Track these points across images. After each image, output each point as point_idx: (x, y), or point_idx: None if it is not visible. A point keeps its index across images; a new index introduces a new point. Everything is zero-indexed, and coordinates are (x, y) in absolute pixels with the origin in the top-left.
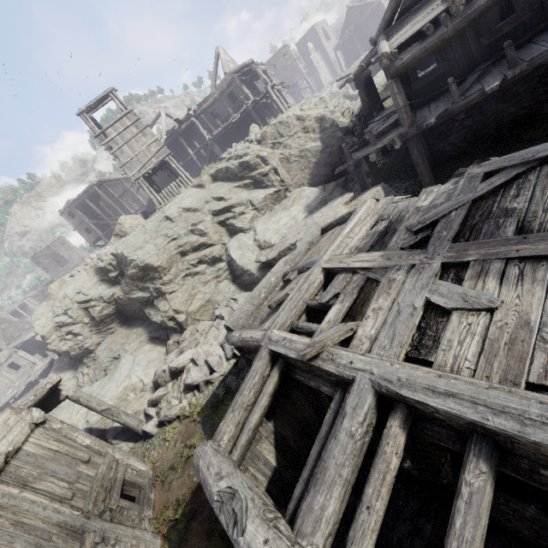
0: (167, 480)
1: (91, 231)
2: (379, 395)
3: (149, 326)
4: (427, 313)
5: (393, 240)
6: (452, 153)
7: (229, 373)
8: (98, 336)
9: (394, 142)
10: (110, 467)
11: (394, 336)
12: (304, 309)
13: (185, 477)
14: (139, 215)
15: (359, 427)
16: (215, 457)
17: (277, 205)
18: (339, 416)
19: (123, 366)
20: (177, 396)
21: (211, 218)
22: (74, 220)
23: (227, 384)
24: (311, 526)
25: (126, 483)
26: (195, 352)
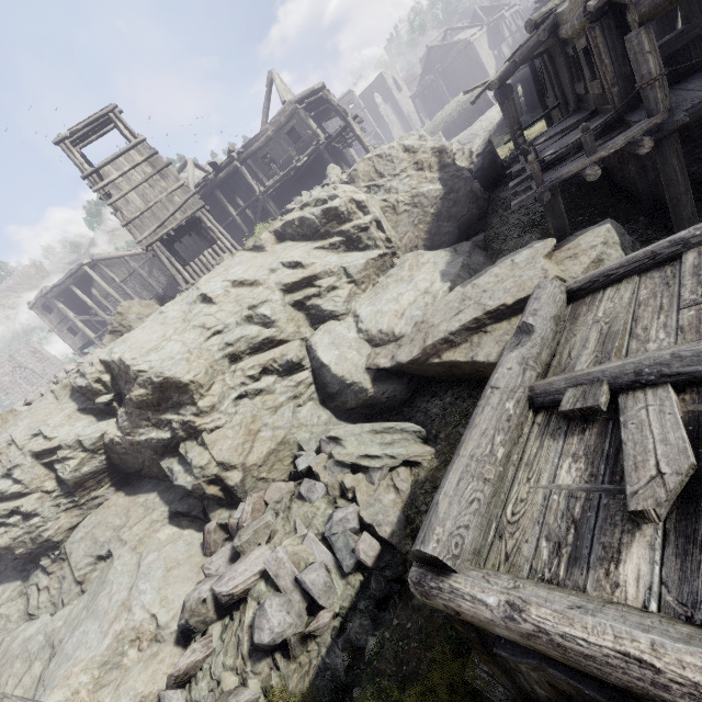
0: None
1: (77, 332)
2: None
3: (168, 491)
4: None
5: None
6: (700, 176)
7: (352, 611)
8: (72, 513)
9: (638, 142)
10: None
11: None
12: None
13: None
14: (153, 301)
15: None
16: None
17: (383, 278)
18: None
19: (117, 577)
20: (235, 664)
21: (280, 297)
22: (51, 316)
23: (351, 640)
24: None
25: None
26: (271, 558)
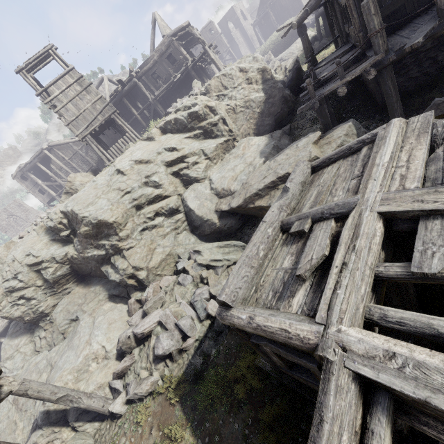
0: None
1: (44, 192)
2: None
3: (107, 284)
4: None
5: None
6: (412, 88)
7: (204, 338)
8: (54, 297)
9: (368, 72)
10: None
11: None
12: (372, 281)
13: None
14: (89, 172)
15: None
16: None
17: (227, 155)
18: None
19: (82, 329)
20: (146, 366)
21: (164, 169)
22: (27, 183)
23: (204, 351)
24: None
25: None
26: (163, 314)
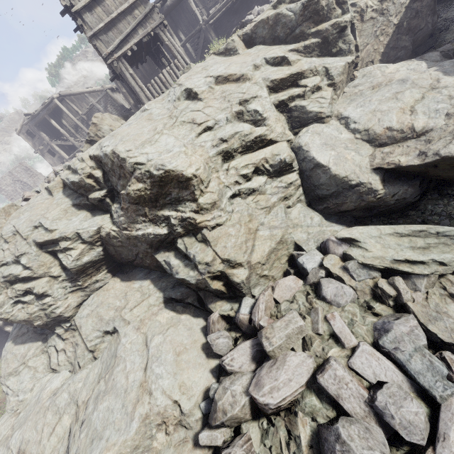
0: None
1: (55, 154)
2: None
3: (160, 280)
4: None
5: None
6: None
7: None
8: (77, 294)
9: None
10: None
11: None
12: None
13: None
14: (119, 118)
15: None
16: None
17: (348, 88)
18: None
19: (127, 355)
20: None
21: (267, 94)
22: (34, 140)
23: None
24: None
25: None
26: (328, 374)
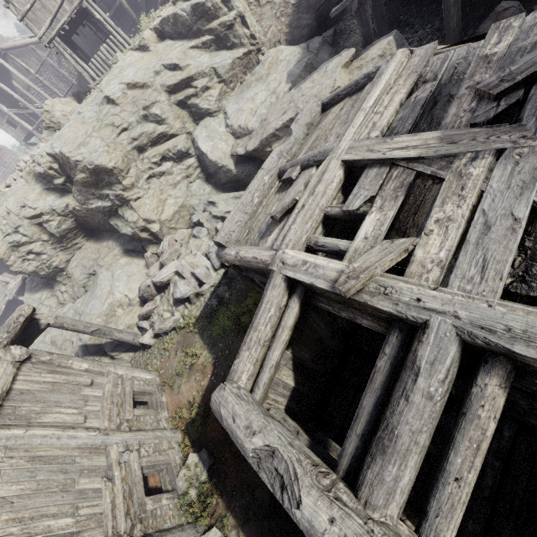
0: (175, 385)
1: (16, 125)
2: (464, 343)
3: (120, 238)
4: (535, 226)
5: (451, 112)
6: None
7: (219, 284)
8: (65, 253)
9: None
10: (116, 384)
11: (486, 264)
12: (321, 219)
13: (192, 382)
14: (71, 98)
15: (439, 387)
16: (239, 406)
17: (249, 75)
18: (408, 371)
19: (102, 282)
20: (168, 309)
21: (166, 97)
22: None
23: (219, 295)
24: (383, 498)
25: (136, 393)
26: (179, 265)
